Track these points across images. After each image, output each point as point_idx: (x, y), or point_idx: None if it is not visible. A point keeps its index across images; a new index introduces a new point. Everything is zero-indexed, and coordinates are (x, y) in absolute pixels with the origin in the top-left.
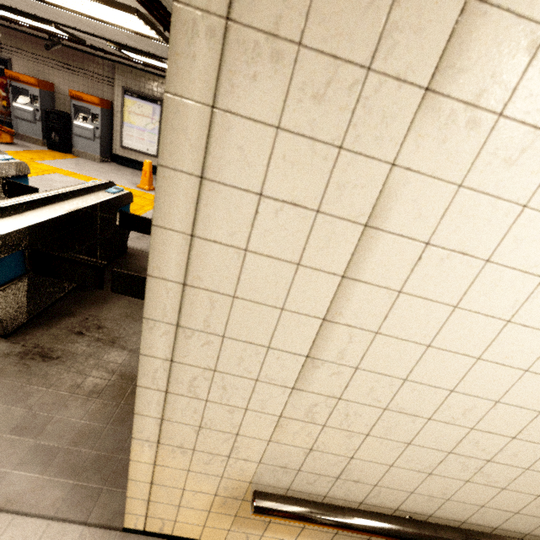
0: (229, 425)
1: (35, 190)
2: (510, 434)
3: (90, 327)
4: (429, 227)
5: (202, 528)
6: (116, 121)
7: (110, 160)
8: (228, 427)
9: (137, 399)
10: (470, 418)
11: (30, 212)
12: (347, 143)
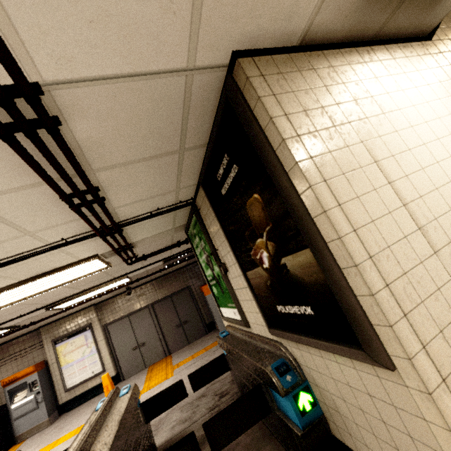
0: (446, 313)
1: None
2: None
3: None
4: (387, 151)
5: None
6: (53, 372)
7: (58, 415)
8: (447, 315)
9: (400, 340)
10: None
11: None
12: (347, 145)
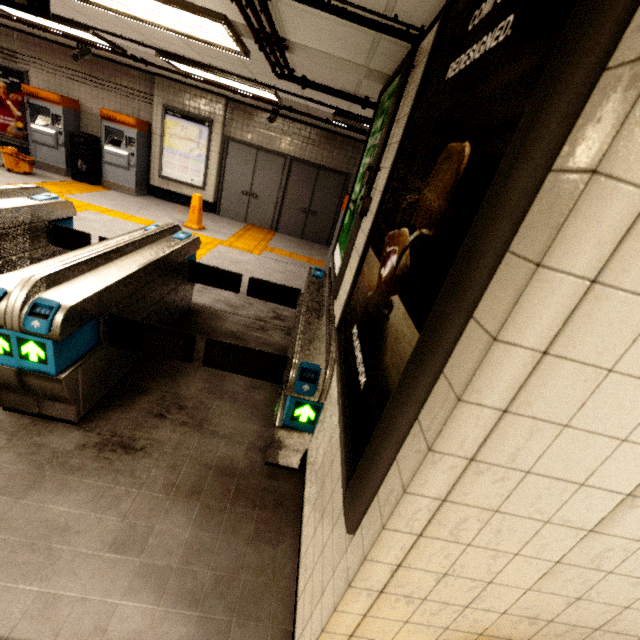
0: (484, 572)
1: (87, 236)
2: None
3: (170, 408)
4: None
5: None
6: (154, 145)
7: (146, 193)
8: (482, 574)
9: (377, 543)
10: None
11: (102, 268)
12: None
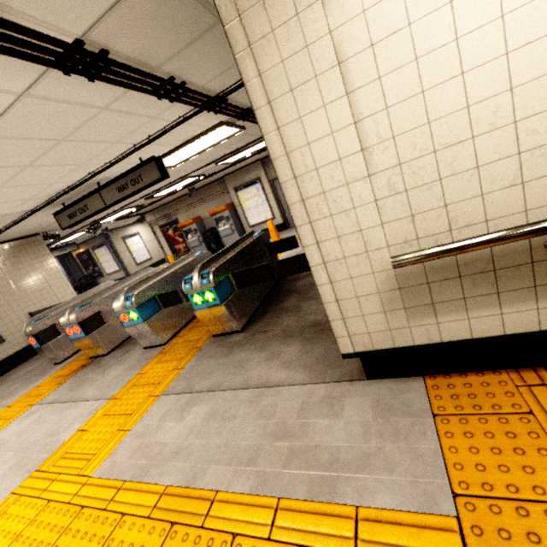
0: (352, 226)
1: None
2: None
3: (281, 313)
4: (366, 39)
5: (389, 333)
6: (239, 213)
7: None
8: (352, 228)
9: (300, 236)
10: (503, 115)
11: (222, 258)
12: (308, 43)
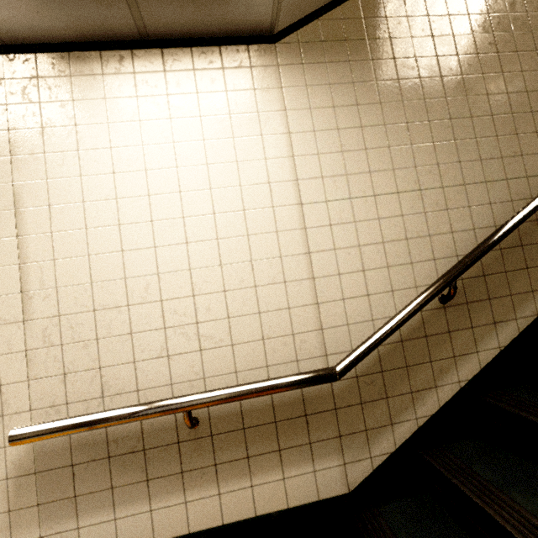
0: None
1: None
2: (189, 294)
3: None
4: (45, 199)
5: None
6: None
7: None
8: None
9: None
10: (153, 293)
11: None
12: None
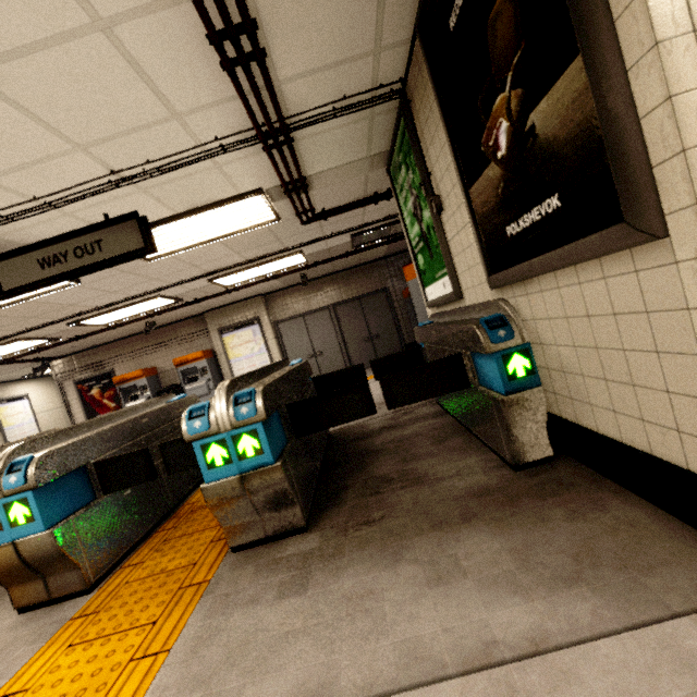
0: None
1: None
2: None
3: (379, 485)
4: None
5: None
6: (222, 364)
7: None
8: None
9: (692, 174)
10: None
11: (259, 382)
12: None
